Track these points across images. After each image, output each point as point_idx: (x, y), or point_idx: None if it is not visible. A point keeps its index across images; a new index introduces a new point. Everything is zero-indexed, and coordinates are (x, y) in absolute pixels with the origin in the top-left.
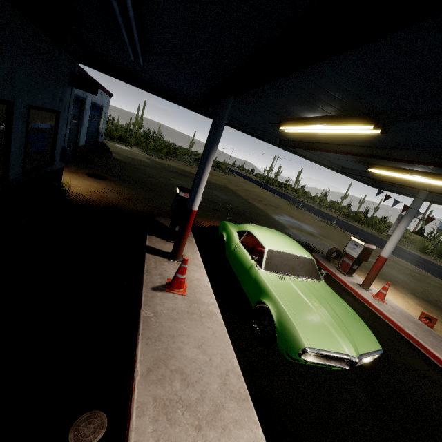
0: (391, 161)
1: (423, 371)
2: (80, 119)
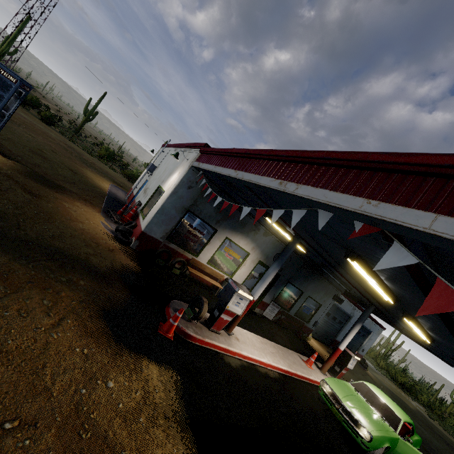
0: None
1: None
2: (344, 325)
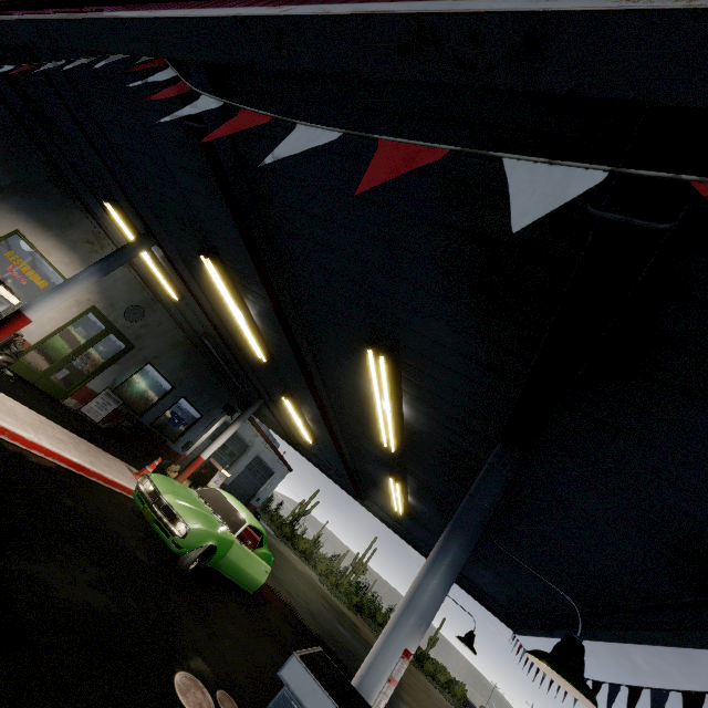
0: (379, 478)
1: (237, 680)
2: (237, 459)
